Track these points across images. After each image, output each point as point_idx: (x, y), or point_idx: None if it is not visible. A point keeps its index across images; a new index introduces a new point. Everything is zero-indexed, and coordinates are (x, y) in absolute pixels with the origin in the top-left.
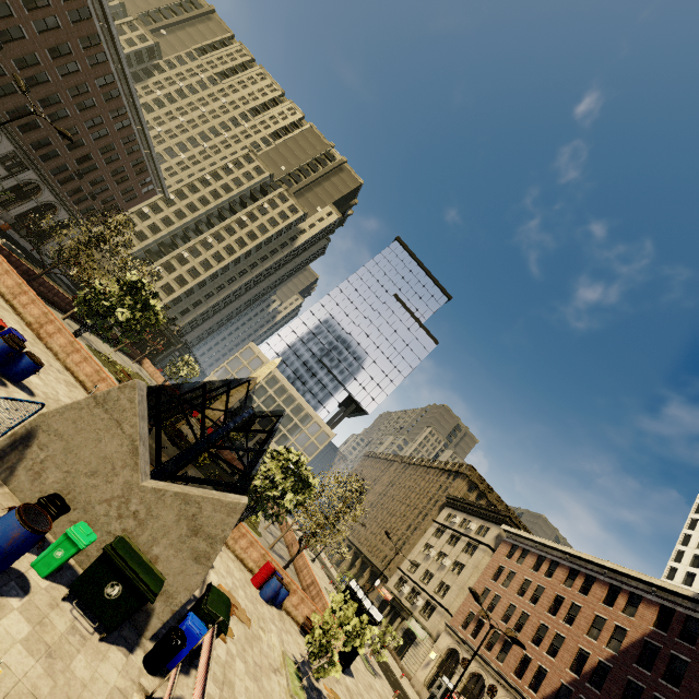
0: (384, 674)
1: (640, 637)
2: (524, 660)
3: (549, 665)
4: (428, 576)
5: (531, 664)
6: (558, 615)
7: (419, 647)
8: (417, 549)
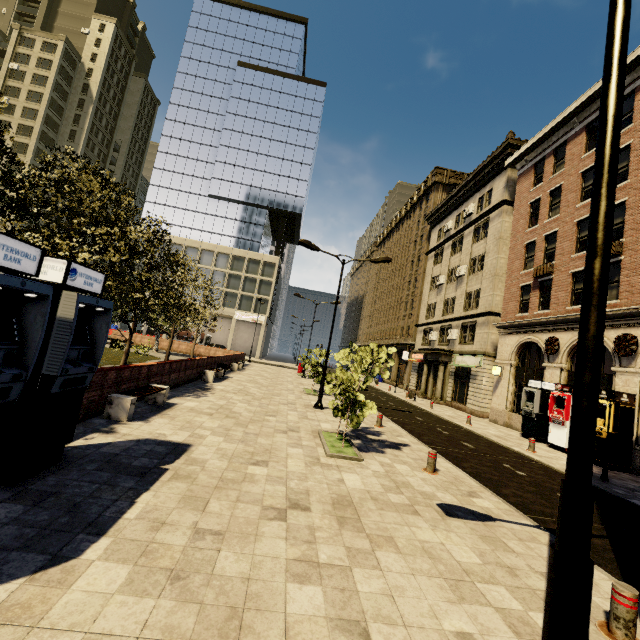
0: (422, 435)
1: None
2: None
3: None
4: (450, 304)
5: None
6: None
7: (479, 376)
8: (426, 293)
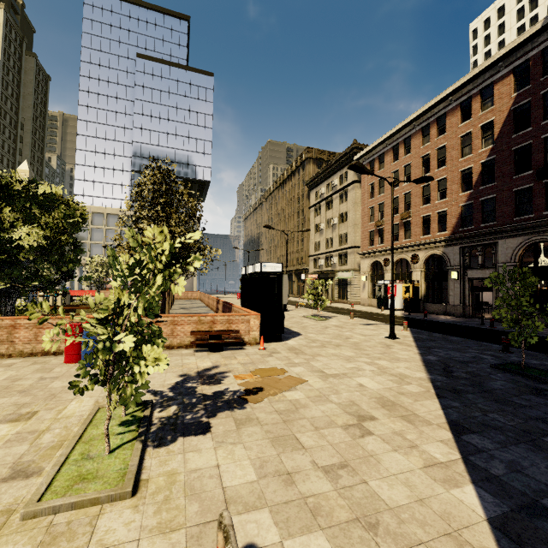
0: (338, 313)
1: (507, 112)
2: (425, 221)
3: (445, 205)
4: (329, 241)
5: (431, 218)
6: (432, 169)
7: (352, 282)
8: (312, 235)
